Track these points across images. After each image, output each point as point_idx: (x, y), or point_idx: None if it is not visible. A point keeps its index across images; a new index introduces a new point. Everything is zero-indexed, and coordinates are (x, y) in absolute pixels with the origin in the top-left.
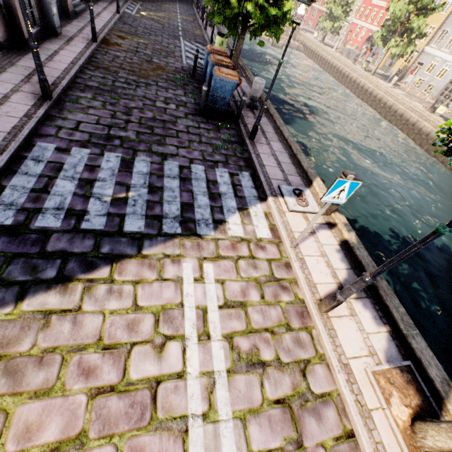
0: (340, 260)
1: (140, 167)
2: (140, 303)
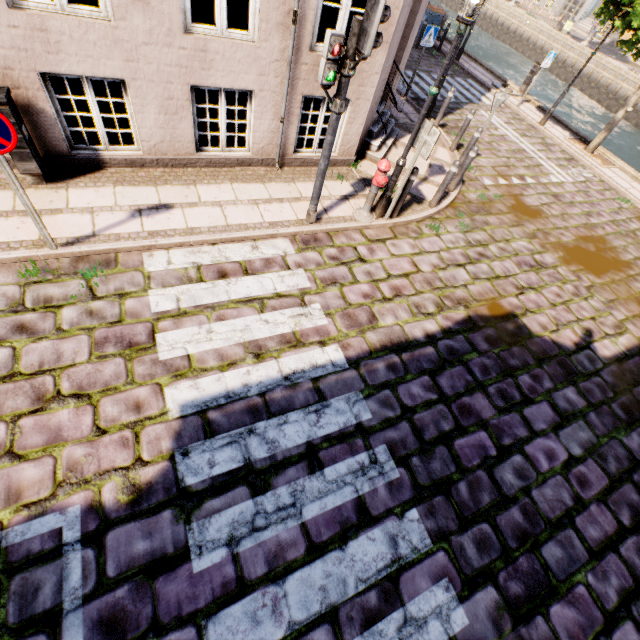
0: (539, 113)
1: (425, 77)
2: (479, 120)
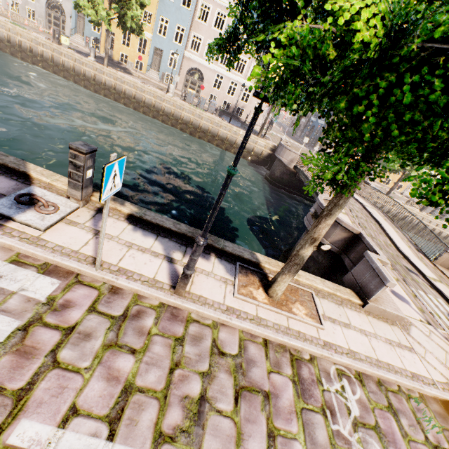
0: (145, 236)
1: None
2: None
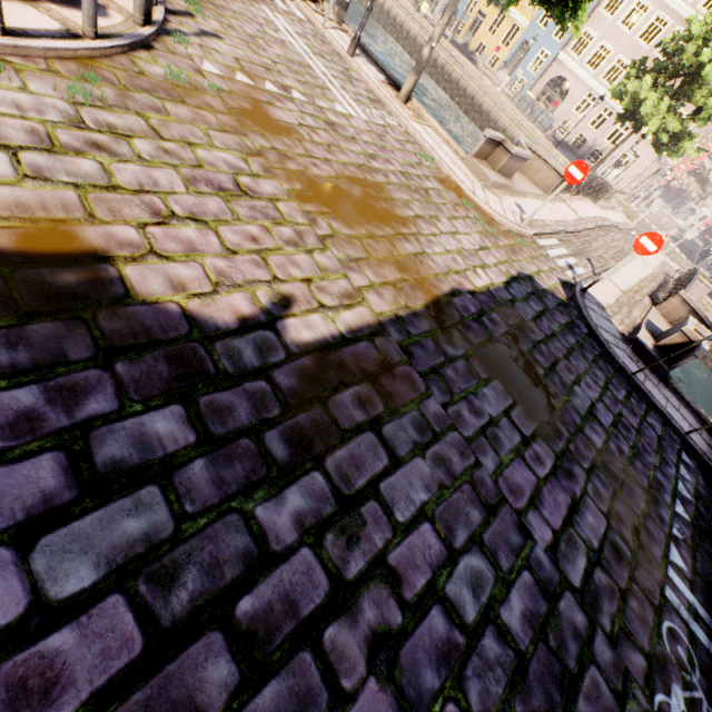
0: None
1: None
2: (252, 11)
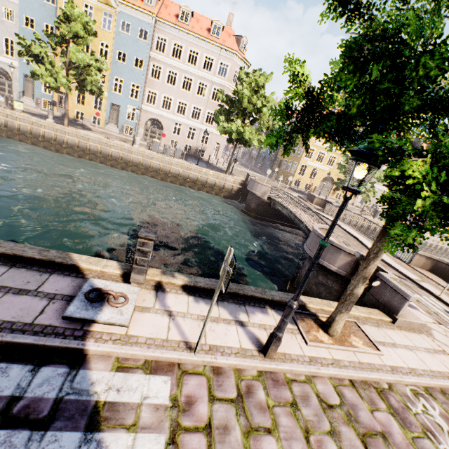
0: (208, 305)
1: None
2: None
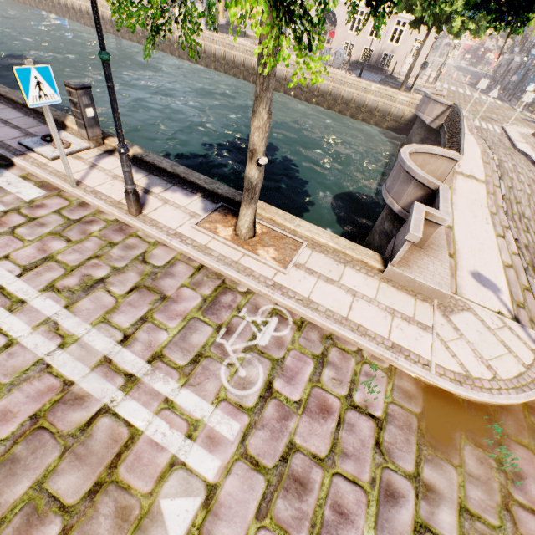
0: (136, 173)
1: None
2: None
